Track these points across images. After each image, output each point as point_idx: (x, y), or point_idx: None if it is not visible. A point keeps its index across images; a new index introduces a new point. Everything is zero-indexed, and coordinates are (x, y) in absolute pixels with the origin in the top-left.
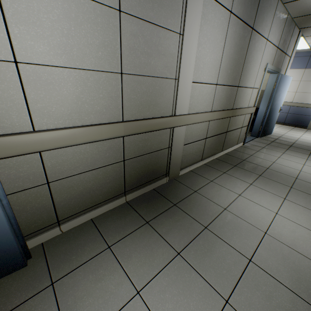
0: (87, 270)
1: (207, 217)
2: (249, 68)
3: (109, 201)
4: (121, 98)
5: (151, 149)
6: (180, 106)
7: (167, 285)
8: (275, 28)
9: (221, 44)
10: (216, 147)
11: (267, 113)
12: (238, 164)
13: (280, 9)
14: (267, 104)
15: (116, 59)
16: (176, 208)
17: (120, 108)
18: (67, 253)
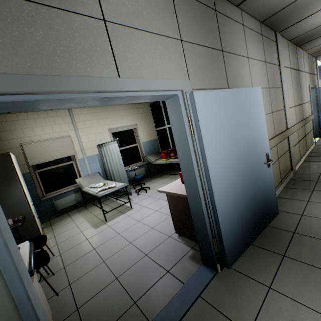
0: (311, 208)
1: None
2: (302, 91)
3: (278, 187)
4: (273, 124)
5: (284, 151)
6: (288, 123)
7: None
8: (305, 64)
9: (291, 85)
10: (303, 148)
11: (319, 117)
12: None
13: (304, 54)
14: (317, 110)
15: (270, 107)
16: (320, 181)
17: (273, 129)
18: (289, 207)
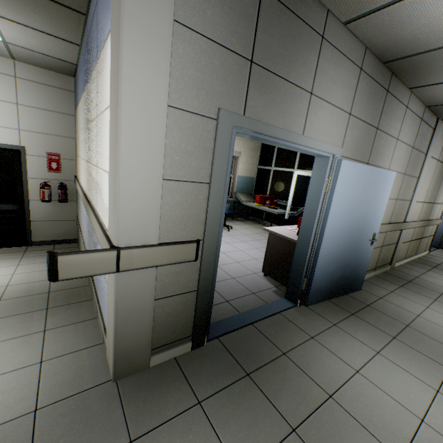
0: (391, 297)
1: (438, 290)
2: (441, 189)
3: (369, 272)
4: (392, 211)
5: (390, 242)
6: (408, 216)
7: (440, 308)
8: None
9: (430, 178)
10: (413, 250)
11: None
12: (436, 266)
13: None
14: None
15: (397, 193)
16: (412, 283)
17: (390, 216)
18: (372, 290)
